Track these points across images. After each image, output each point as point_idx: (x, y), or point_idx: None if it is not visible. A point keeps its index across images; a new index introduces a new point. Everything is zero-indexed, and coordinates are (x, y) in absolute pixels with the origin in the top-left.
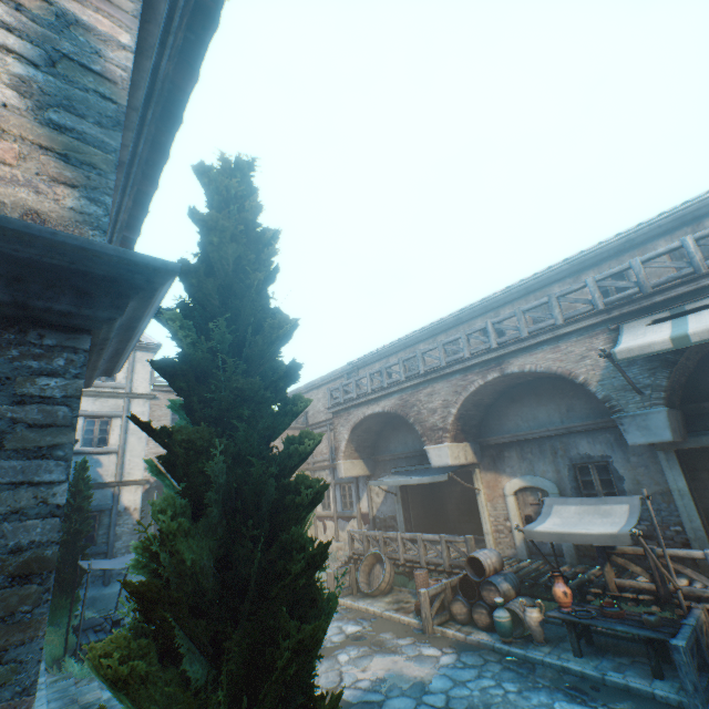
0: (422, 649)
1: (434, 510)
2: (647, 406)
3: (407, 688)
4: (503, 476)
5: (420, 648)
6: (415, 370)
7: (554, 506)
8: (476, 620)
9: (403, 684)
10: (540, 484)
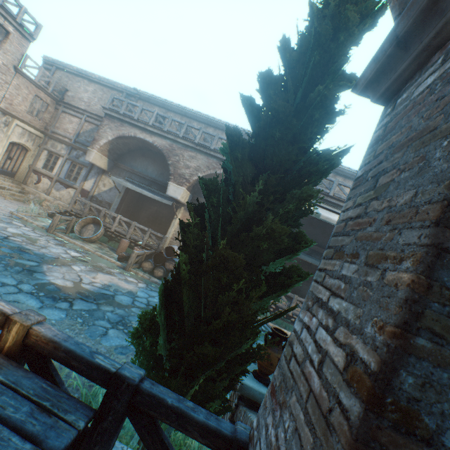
0: (127, 277)
1: (132, 211)
2: None
3: (126, 293)
4: None
5: (126, 277)
6: (193, 138)
7: None
8: (155, 273)
9: (122, 290)
10: None
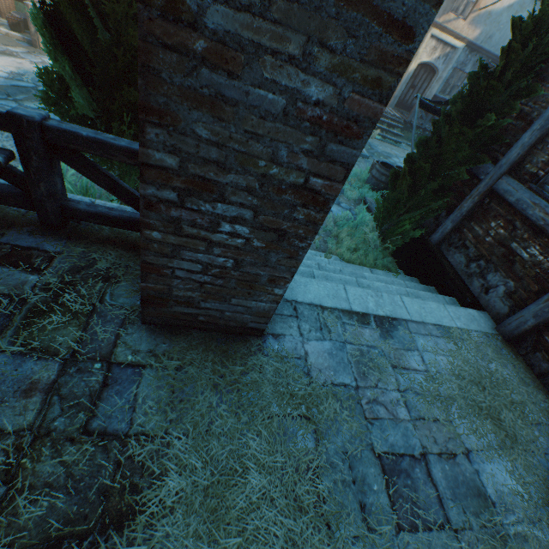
0: (45, 60)
1: None
2: None
3: None
4: None
5: (42, 59)
6: None
7: None
8: None
9: None
10: None
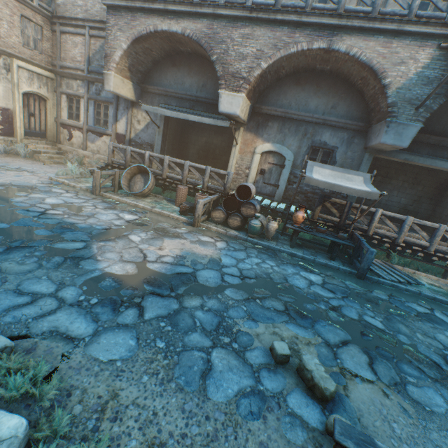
0: (200, 237)
1: (178, 150)
2: (413, 120)
3: (207, 264)
4: (259, 140)
5: (197, 236)
6: None
7: (315, 167)
8: (230, 223)
9: (201, 260)
10: (283, 152)
